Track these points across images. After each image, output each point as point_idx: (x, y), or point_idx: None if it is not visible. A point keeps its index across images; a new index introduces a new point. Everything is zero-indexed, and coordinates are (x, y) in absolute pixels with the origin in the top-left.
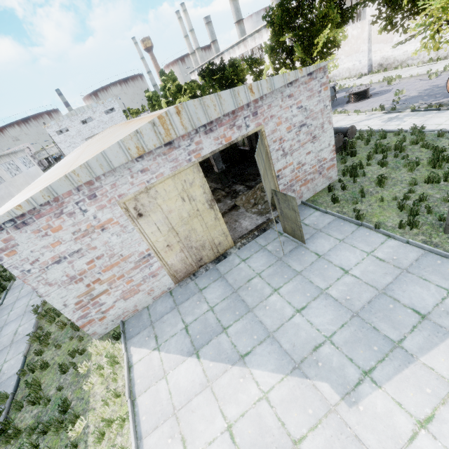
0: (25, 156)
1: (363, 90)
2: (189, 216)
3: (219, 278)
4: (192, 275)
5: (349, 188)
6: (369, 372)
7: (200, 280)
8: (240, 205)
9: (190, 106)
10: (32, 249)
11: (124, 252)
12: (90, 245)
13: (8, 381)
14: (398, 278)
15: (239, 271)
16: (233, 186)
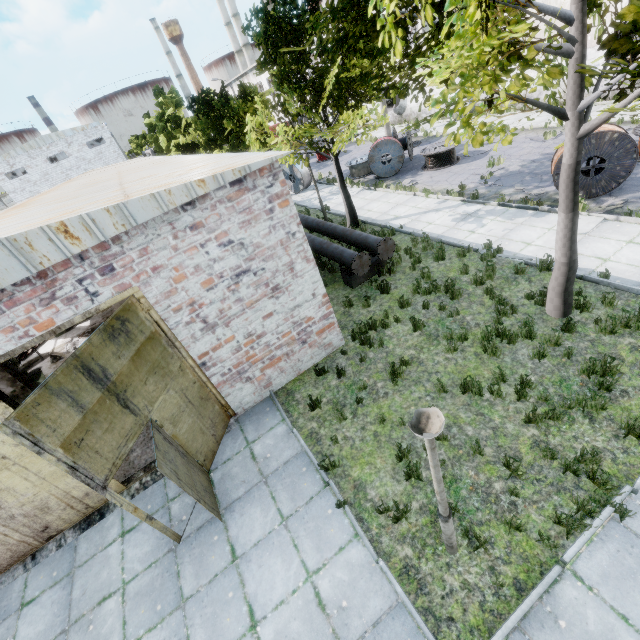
0: None
1: (444, 151)
2: None
3: (66, 577)
4: (30, 557)
5: (350, 372)
6: None
7: (36, 573)
8: None
9: None
10: None
11: None
12: None
13: None
14: None
15: (101, 567)
16: None
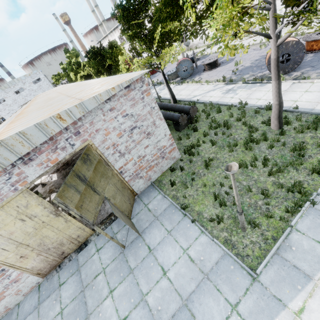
0: None
1: (213, 61)
2: (35, 229)
3: (76, 271)
4: (58, 267)
5: (186, 168)
6: None
7: (62, 272)
8: None
9: None
10: None
11: None
12: None
13: None
14: (199, 286)
15: (91, 264)
16: None
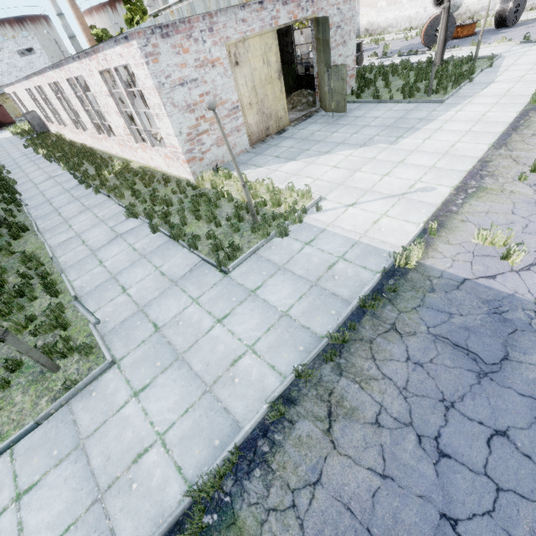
0: None
1: (358, 44)
2: (265, 80)
3: (287, 138)
4: (262, 141)
5: (365, 92)
6: (400, 136)
7: (270, 143)
8: None
9: None
10: (168, 63)
11: (223, 97)
12: (203, 79)
13: (117, 215)
14: (407, 113)
15: (302, 133)
16: None
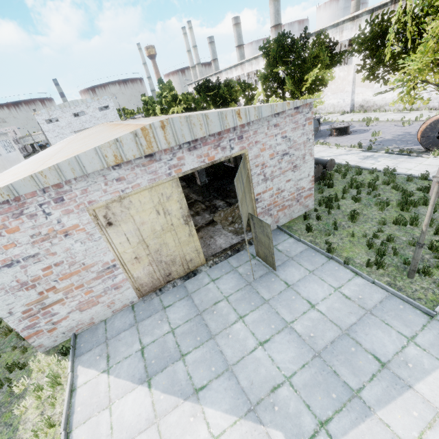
0: (8, 139)
1: (344, 127)
2: (162, 229)
3: (186, 296)
4: (158, 290)
5: (323, 218)
6: (325, 423)
7: (165, 296)
8: (217, 221)
9: (176, 122)
10: None
11: (87, 261)
12: (50, 251)
13: None
14: (361, 320)
15: (207, 292)
16: (214, 200)
